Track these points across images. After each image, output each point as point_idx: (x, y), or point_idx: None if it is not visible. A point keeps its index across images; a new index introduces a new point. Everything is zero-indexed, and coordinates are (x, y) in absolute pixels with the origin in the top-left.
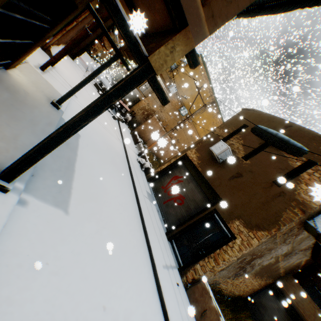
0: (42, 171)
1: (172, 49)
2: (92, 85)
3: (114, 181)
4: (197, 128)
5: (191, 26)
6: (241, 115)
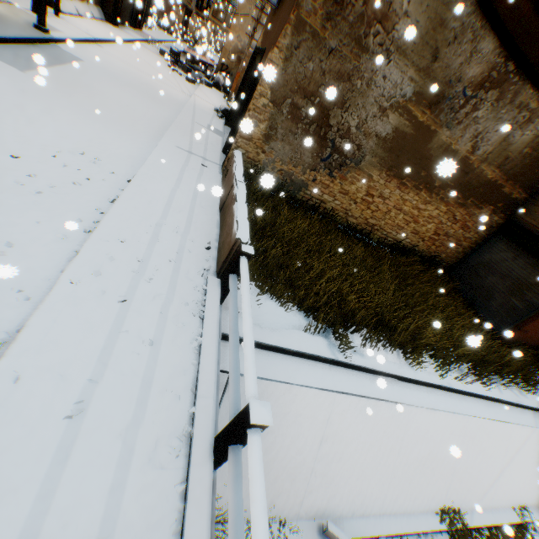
0: (3, 50)
1: None
2: (153, 54)
3: (132, 98)
4: None
5: None
6: None
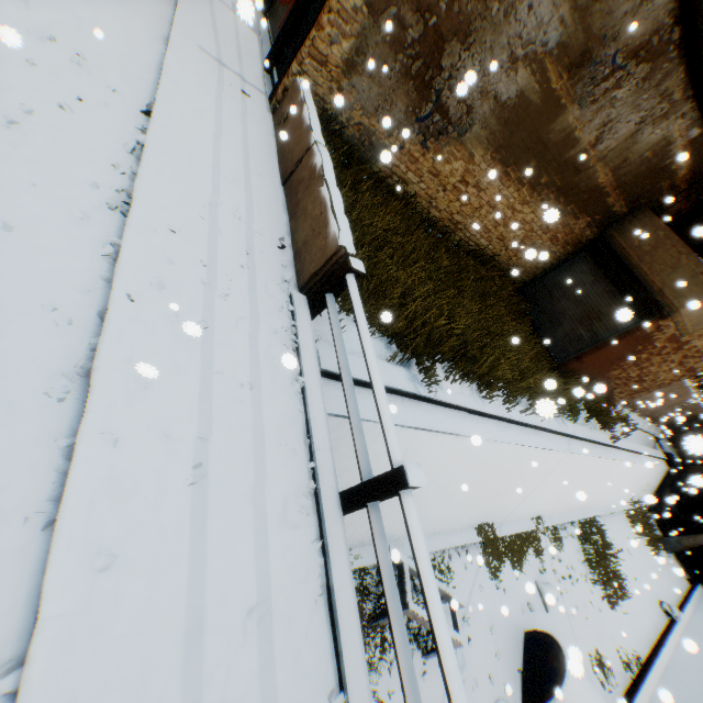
0: None
1: None
2: None
3: None
4: None
5: None
6: None
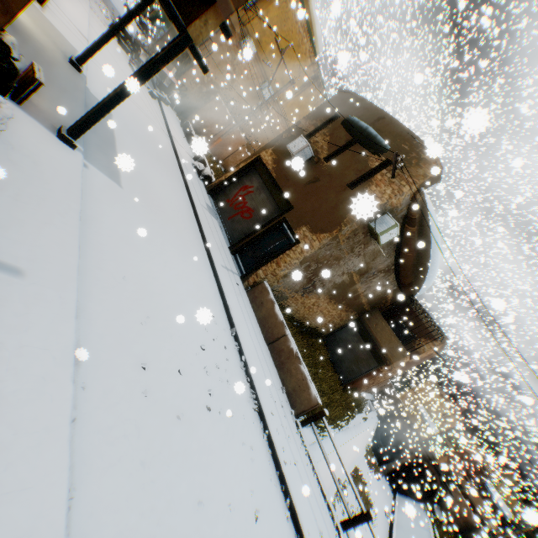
0: (89, 144)
1: (206, 23)
2: (106, 29)
3: (163, 179)
4: (290, 124)
5: (219, 4)
6: (336, 101)
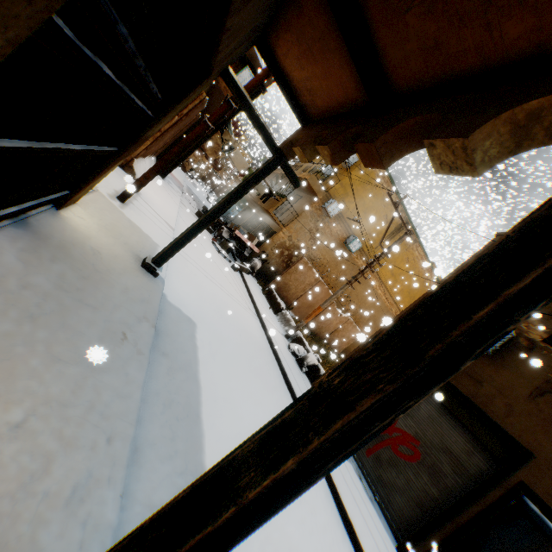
0: (137, 482)
1: None
2: (193, 215)
3: None
4: (380, 271)
5: None
6: None
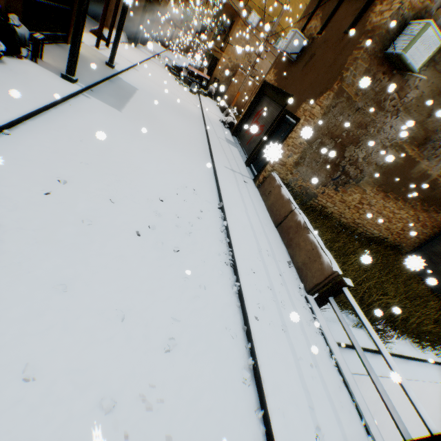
0: (101, 92)
1: None
2: (162, 68)
3: (177, 120)
4: None
5: None
6: None
